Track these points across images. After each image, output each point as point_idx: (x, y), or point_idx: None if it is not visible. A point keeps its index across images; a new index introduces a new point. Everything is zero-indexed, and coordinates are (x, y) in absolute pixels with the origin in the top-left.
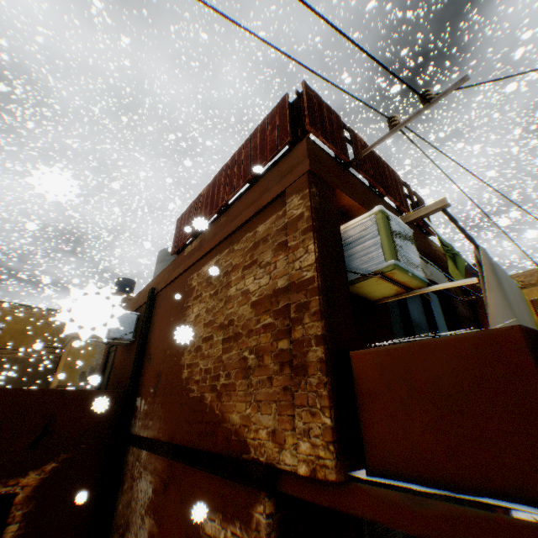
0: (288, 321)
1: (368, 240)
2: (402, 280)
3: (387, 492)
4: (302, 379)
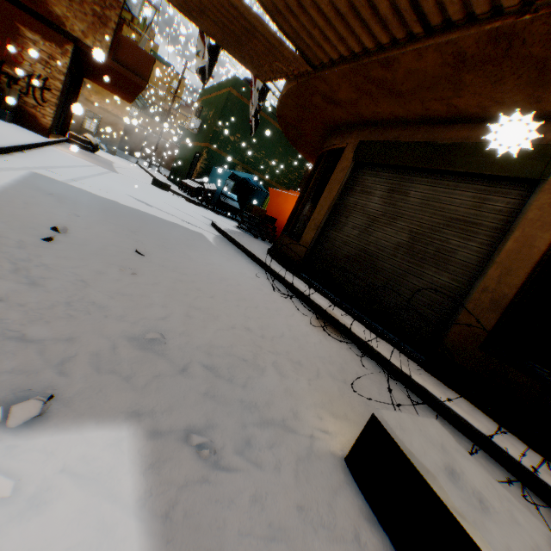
0: (104, 5)
1: (137, 3)
2: (135, 23)
3: (118, 66)
4: (104, 29)
